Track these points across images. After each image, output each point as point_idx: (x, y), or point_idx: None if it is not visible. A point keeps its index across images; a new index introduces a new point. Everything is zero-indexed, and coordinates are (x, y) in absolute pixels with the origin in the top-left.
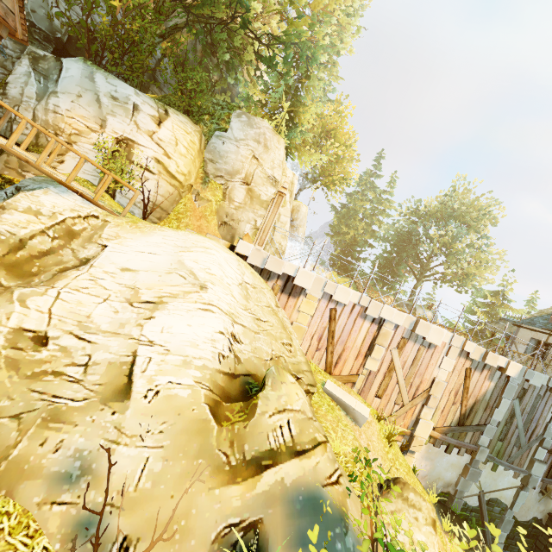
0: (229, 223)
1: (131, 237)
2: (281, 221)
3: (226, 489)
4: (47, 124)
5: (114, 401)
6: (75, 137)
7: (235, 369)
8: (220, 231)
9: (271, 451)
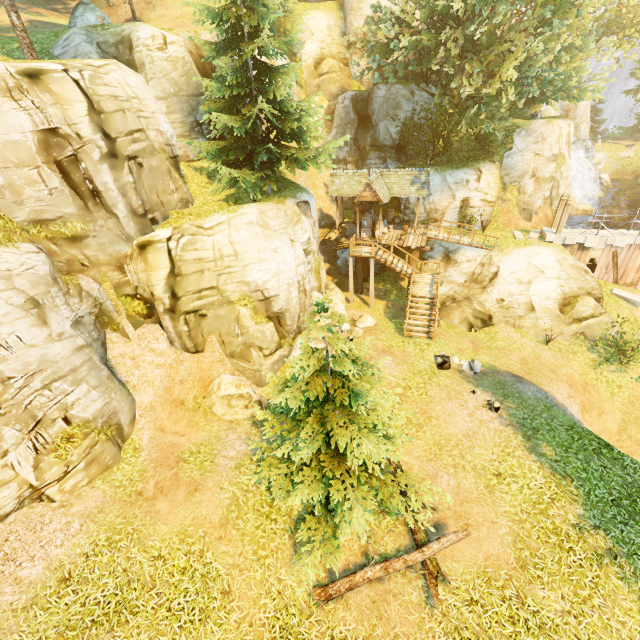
0: (526, 208)
1: (505, 259)
2: (563, 177)
3: (571, 326)
4: (431, 209)
5: (531, 312)
6: (445, 210)
7: (564, 297)
8: (521, 216)
9: (584, 317)
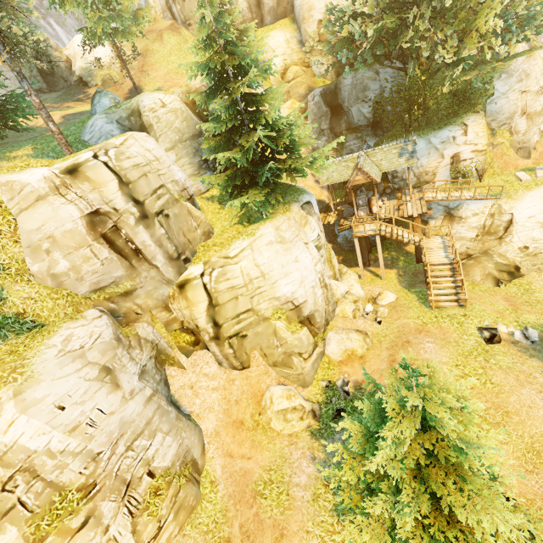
0: (522, 146)
1: (517, 205)
2: None
3: None
4: (420, 173)
5: None
6: (435, 170)
7: None
8: (518, 155)
9: None
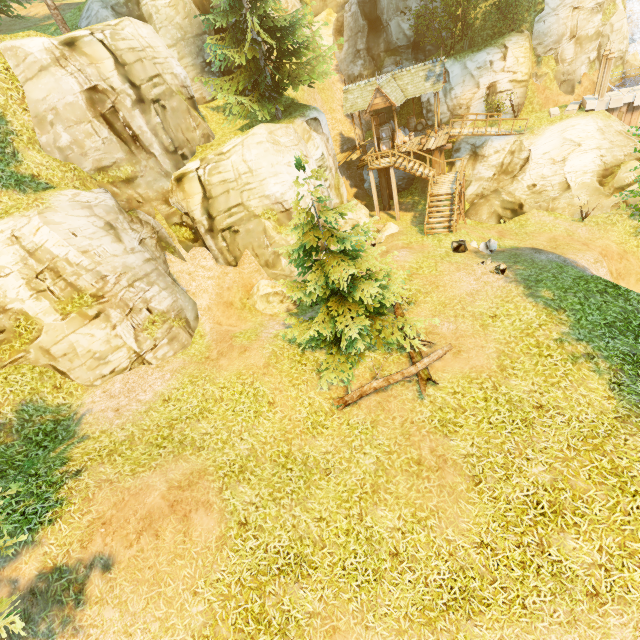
0: (567, 79)
1: (536, 141)
2: (615, 30)
3: (612, 197)
4: (454, 106)
5: (566, 191)
6: (469, 103)
7: (605, 168)
8: (561, 90)
9: (626, 185)
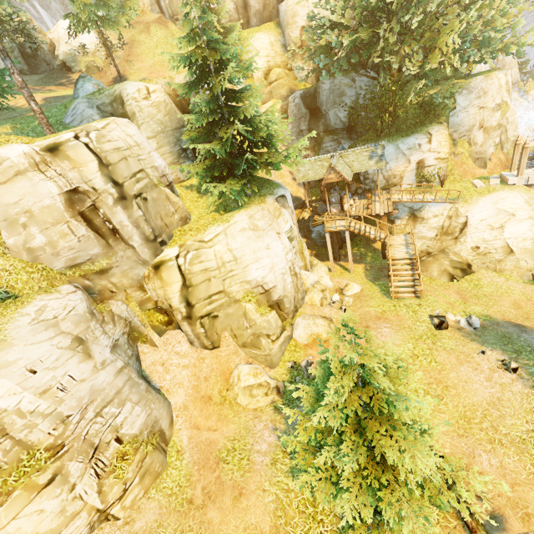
0: (480, 157)
1: (471, 209)
2: (509, 122)
3: None
4: (389, 176)
5: (510, 254)
6: (402, 174)
7: None
8: (475, 165)
9: None
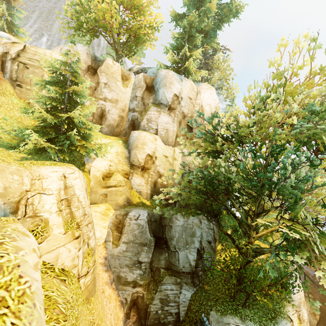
0: None
1: None
2: None
3: None
4: None
5: None
6: None
7: None
8: None
9: None
